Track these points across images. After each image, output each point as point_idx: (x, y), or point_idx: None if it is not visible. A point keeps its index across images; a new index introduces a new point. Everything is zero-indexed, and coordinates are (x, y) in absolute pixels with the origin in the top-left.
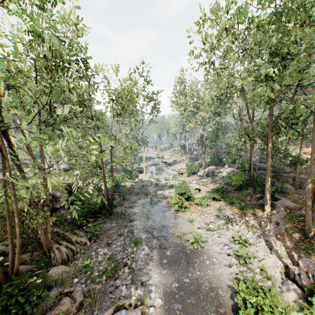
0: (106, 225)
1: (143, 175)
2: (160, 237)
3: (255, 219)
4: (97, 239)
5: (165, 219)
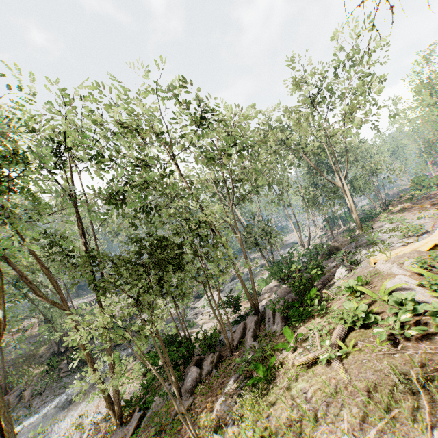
0: (65, 379)
1: (208, 294)
2: (51, 414)
3: (99, 433)
4: (39, 396)
5: (94, 387)
